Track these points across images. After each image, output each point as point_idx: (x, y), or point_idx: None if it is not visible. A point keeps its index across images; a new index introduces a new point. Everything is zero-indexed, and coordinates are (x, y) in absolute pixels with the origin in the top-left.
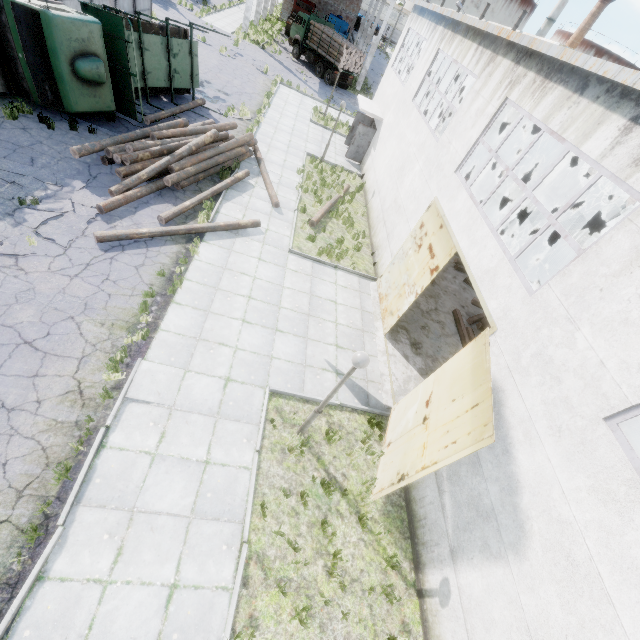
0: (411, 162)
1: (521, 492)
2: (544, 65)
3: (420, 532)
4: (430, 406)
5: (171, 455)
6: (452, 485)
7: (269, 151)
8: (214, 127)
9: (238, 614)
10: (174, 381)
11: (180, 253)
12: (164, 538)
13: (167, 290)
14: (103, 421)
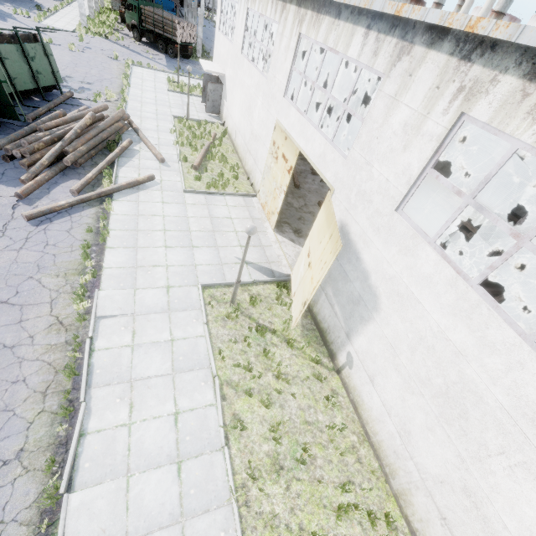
0: (254, 100)
1: (370, 276)
2: (315, 4)
3: (328, 337)
4: (310, 255)
5: (145, 343)
6: (337, 297)
7: (142, 121)
8: (89, 111)
9: (225, 415)
10: (128, 298)
11: (98, 213)
12: (159, 390)
13: (99, 240)
14: (86, 336)
